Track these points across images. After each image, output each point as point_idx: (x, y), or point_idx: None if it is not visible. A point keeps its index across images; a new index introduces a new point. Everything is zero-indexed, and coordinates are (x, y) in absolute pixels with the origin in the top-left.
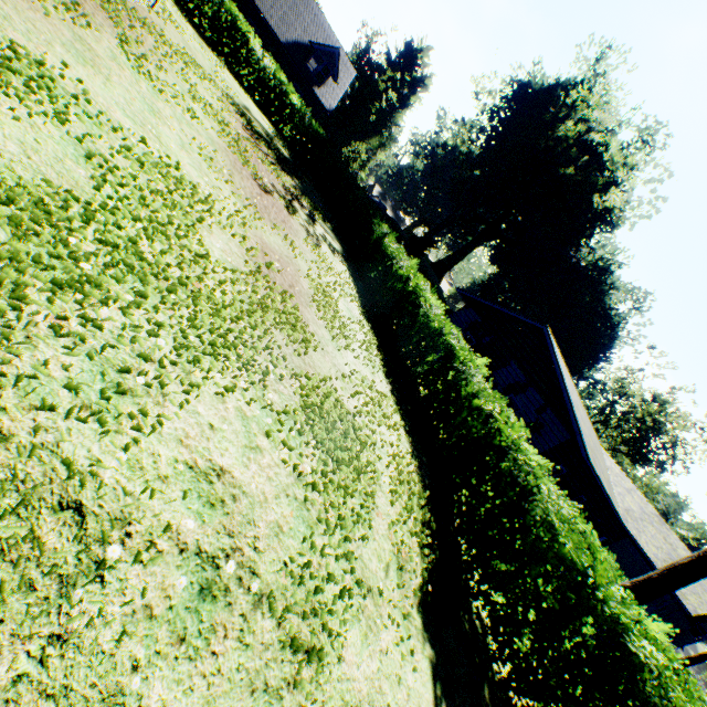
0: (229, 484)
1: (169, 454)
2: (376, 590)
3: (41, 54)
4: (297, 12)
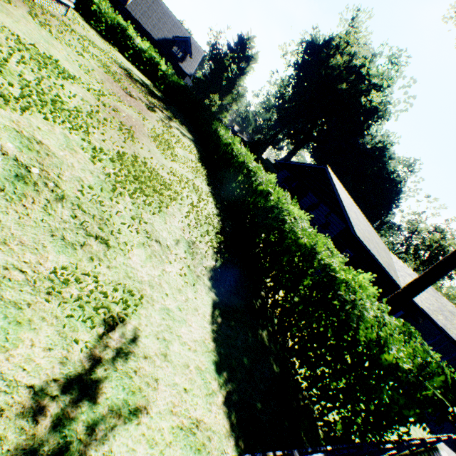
0: (45, 149)
1: (3, 121)
2: (165, 245)
3: None
4: (163, 22)
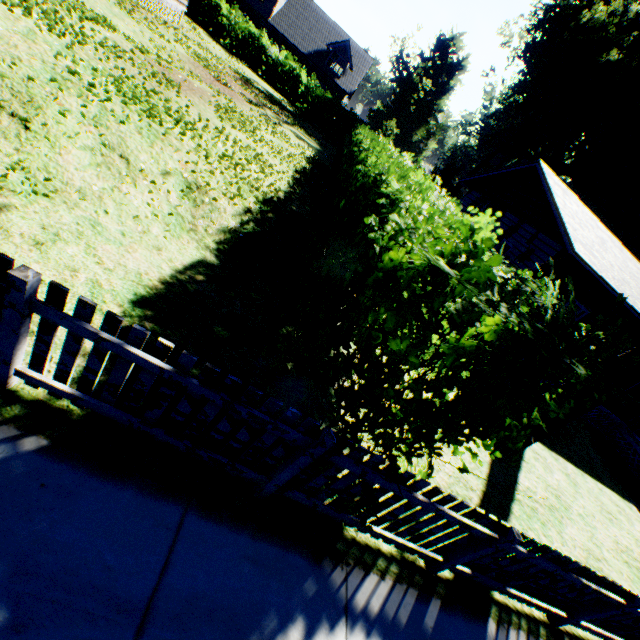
0: None
1: None
2: (137, 168)
3: None
4: (316, 31)
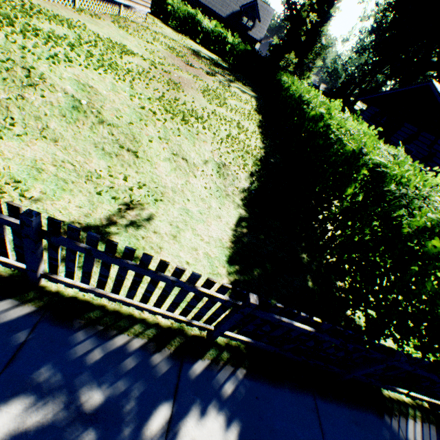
0: (94, 91)
1: (68, 75)
2: (191, 163)
3: (70, 19)
4: None
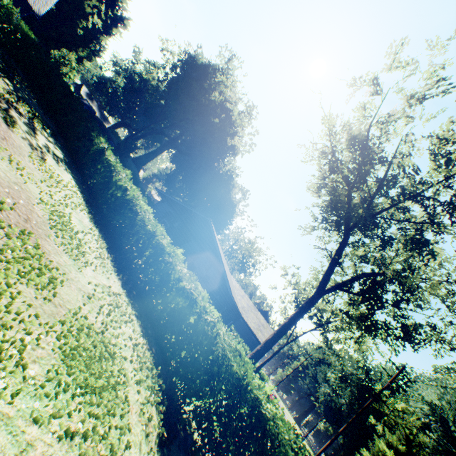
0: None
1: None
2: None
3: None
4: None
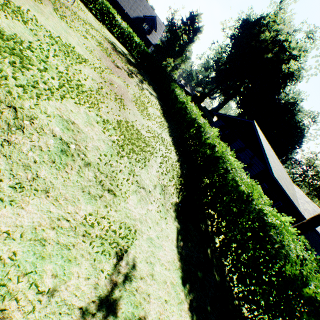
0: (76, 127)
1: (52, 110)
2: (148, 190)
3: (19, 5)
4: (137, 4)
